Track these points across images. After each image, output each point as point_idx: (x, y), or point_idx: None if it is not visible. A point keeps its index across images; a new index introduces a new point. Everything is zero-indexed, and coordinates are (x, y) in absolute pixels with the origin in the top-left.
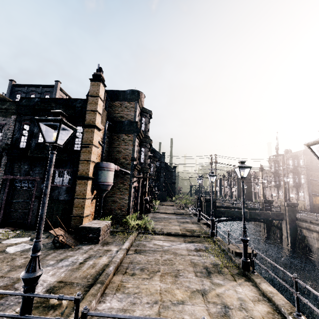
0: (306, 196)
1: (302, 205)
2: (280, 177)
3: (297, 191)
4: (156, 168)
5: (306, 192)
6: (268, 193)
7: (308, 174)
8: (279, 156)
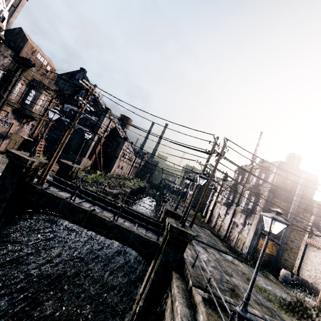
0: (251, 231)
1: (242, 244)
2: (237, 193)
3: (245, 221)
4: (90, 125)
5: (254, 226)
6: (217, 211)
7: (270, 200)
8: (248, 166)
